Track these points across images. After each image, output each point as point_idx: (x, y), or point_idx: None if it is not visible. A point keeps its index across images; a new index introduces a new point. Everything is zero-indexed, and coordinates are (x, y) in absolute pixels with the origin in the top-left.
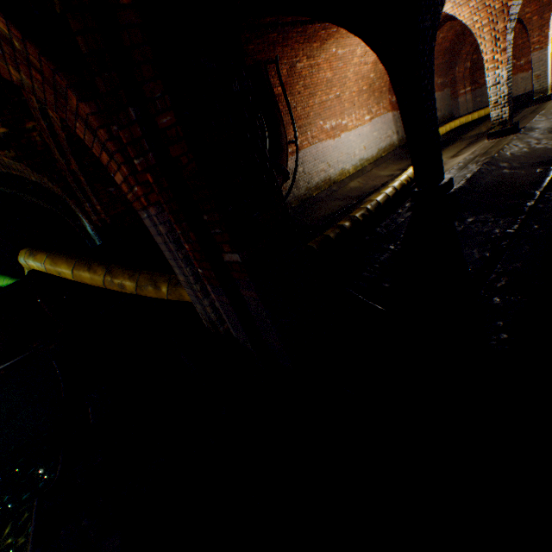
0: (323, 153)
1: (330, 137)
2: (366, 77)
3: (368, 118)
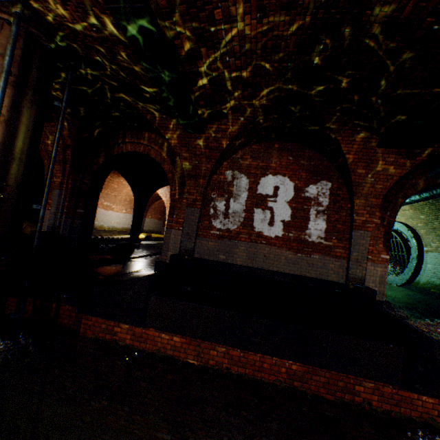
0: (97, 213)
1: (104, 208)
2: (131, 196)
3: (125, 211)
